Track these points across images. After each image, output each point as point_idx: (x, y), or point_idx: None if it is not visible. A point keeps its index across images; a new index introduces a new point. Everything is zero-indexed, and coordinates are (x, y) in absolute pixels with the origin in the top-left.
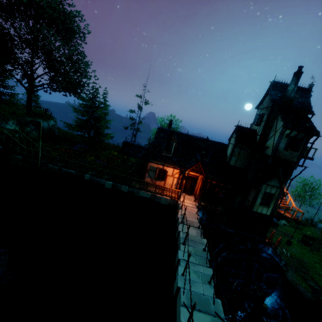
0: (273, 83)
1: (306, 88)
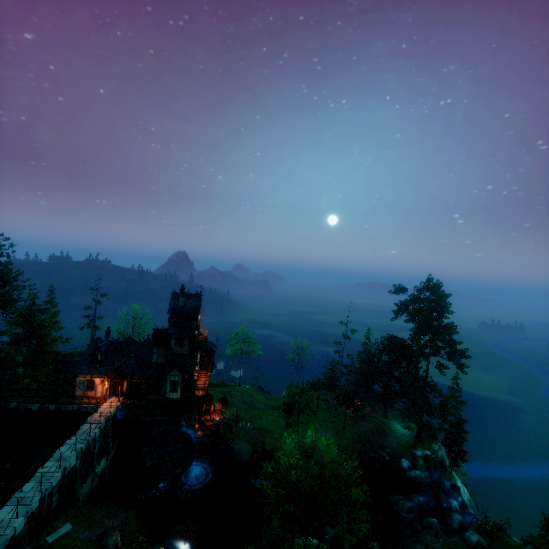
0: (173, 294)
1: (197, 294)
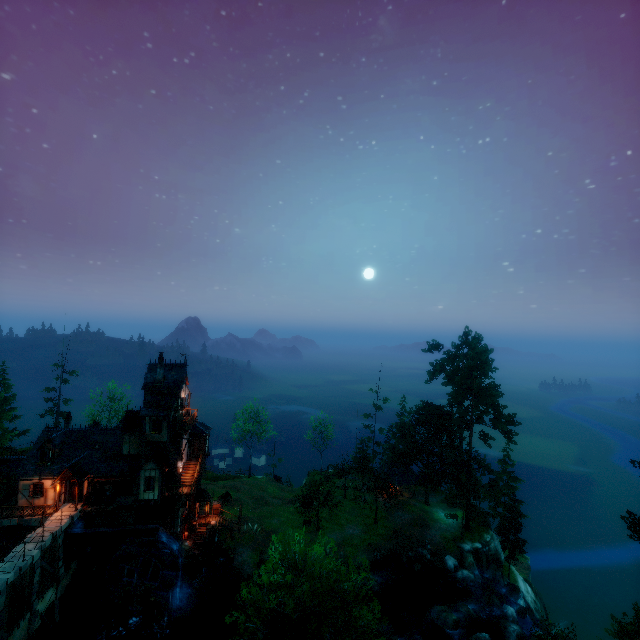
0: (150, 366)
1: (181, 364)
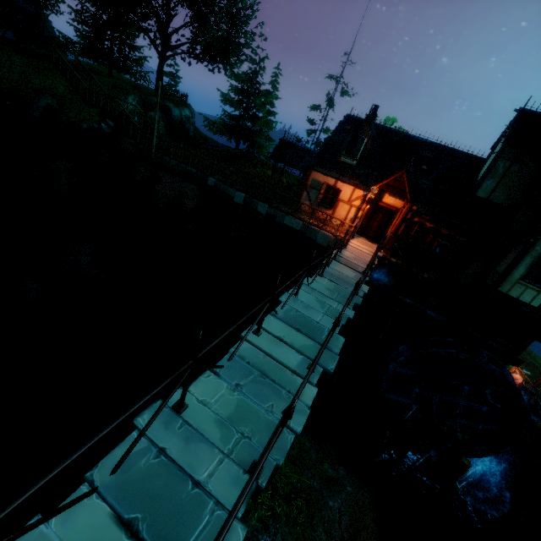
0: None
1: None
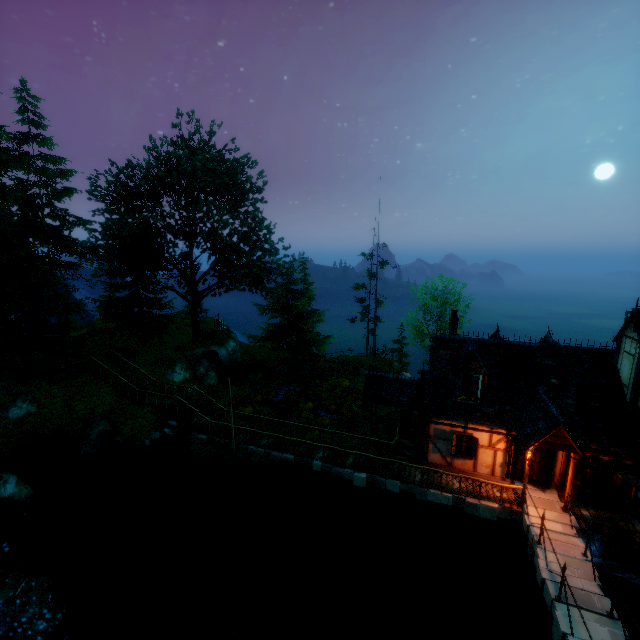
0: None
1: None
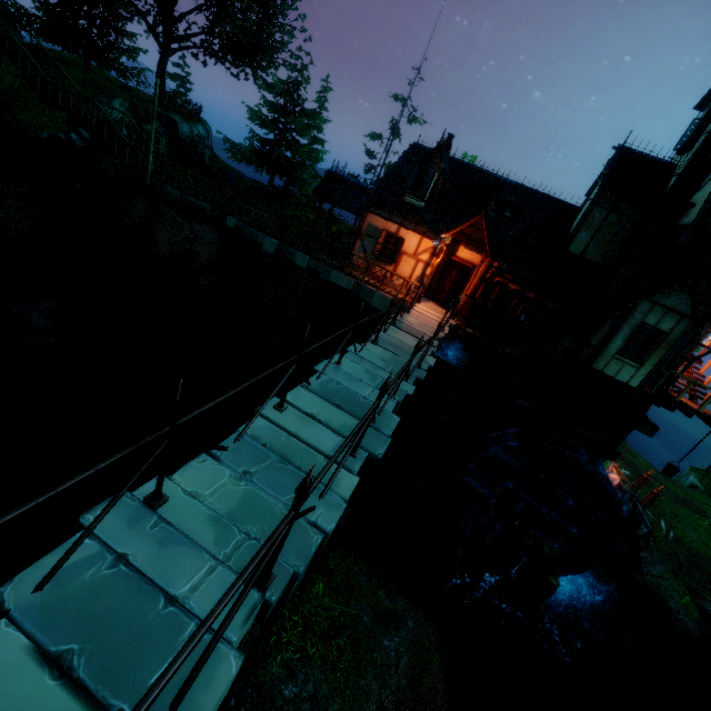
0: None
1: None
